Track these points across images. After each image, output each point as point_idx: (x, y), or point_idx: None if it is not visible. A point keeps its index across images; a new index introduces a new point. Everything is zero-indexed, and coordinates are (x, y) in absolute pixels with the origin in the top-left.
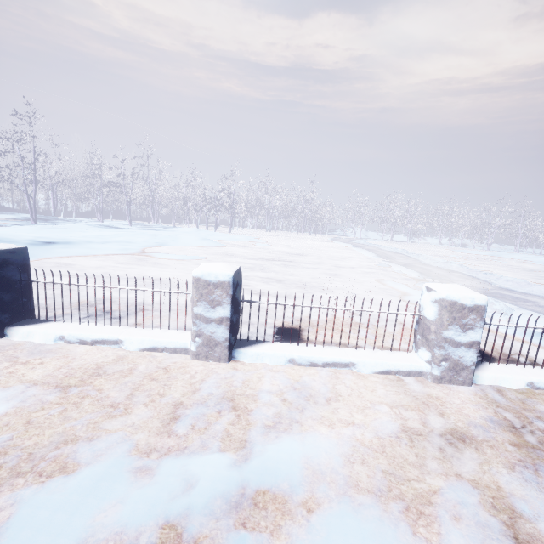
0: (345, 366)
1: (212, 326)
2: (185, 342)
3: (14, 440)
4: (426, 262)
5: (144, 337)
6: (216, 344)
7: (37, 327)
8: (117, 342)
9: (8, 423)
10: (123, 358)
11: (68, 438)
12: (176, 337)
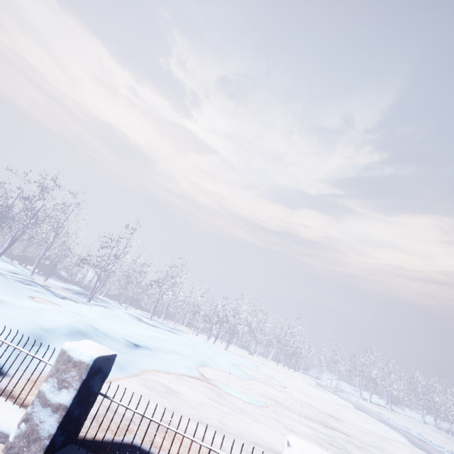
0: None
1: None
2: None
3: None
4: None
5: None
6: None
7: None
8: None
9: None
10: None
11: None
12: None
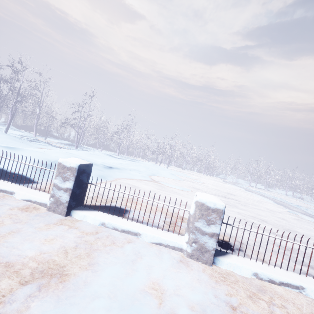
0: None
1: None
2: None
3: None
4: (309, 212)
5: None
6: None
7: (233, 260)
8: (298, 287)
9: None
10: None
11: None
12: None
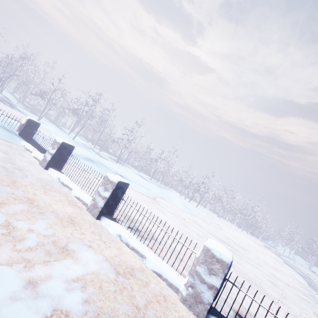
0: None
1: (204, 287)
2: (179, 284)
3: (94, 296)
4: None
5: (158, 263)
6: (200, 301)
7: (113, 223)
8: (143, 256)
9: (93, 280)
10: (143, 270)
11: (115, 316)
12: (174, 276)
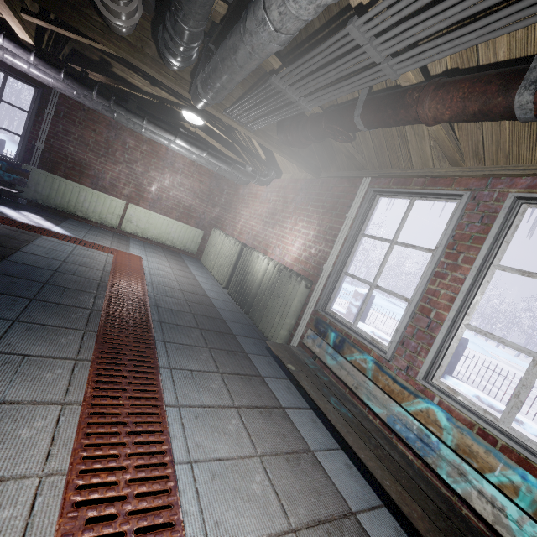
0: (515, 420)
1: None
2: None
3: None
4: None
5: None
6: None
7: (366, 325)
8: None
9: None
10: None
11: None
12: None
